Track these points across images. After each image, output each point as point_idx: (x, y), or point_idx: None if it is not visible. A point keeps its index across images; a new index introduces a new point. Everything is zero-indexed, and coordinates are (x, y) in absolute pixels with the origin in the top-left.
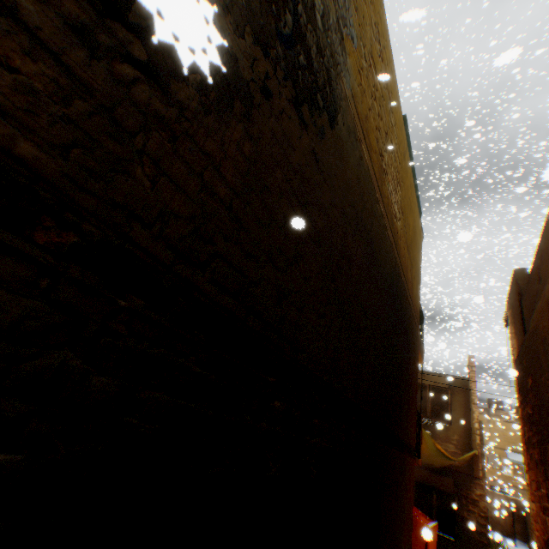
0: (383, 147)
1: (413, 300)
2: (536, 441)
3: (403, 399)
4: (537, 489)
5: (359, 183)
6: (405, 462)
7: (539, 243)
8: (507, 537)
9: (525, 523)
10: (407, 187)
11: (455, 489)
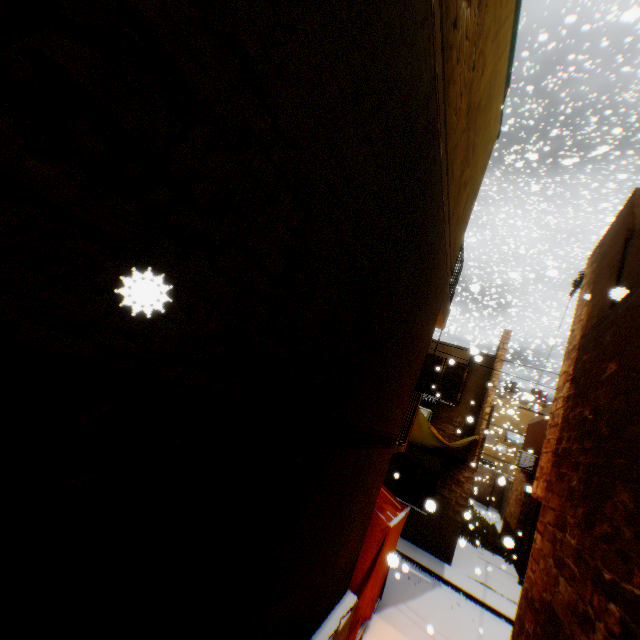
0: None
1: (452, 222)
2: (589, 466)
3: (389, 371)
4: (558, 530)
5: None
6: (371, 460)
7: None
8: (482, 504)
9: (503, 495)
10: None
11: (443, 469)
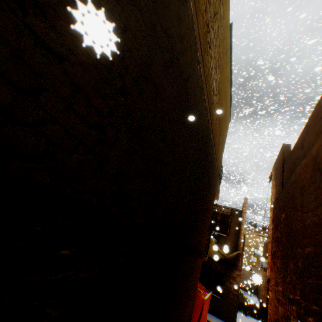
0: (211, 23)
1: (217, 158)
2: (281, 256)
3: (200, 221)
4: (276, 286)
5: (180, 23)
6: (195, 262)
7: (308, 120)
8: (247, 292)
9: (257, 286)
10: (225, 77)
11: (225, 271)
